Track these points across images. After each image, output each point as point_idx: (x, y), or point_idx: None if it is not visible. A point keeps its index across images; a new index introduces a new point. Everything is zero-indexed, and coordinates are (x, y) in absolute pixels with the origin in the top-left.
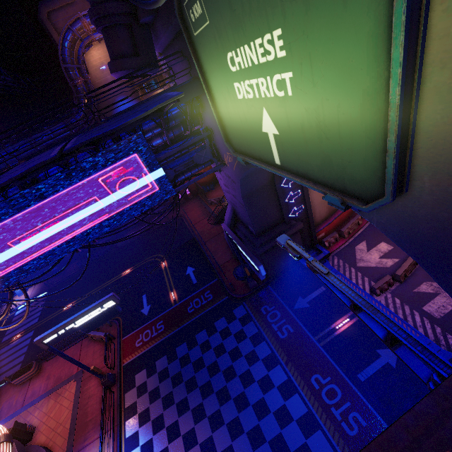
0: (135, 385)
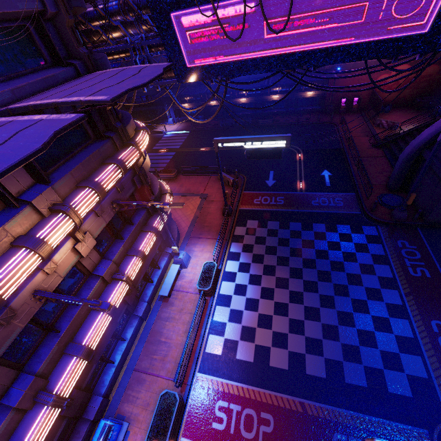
0: (245, 226)
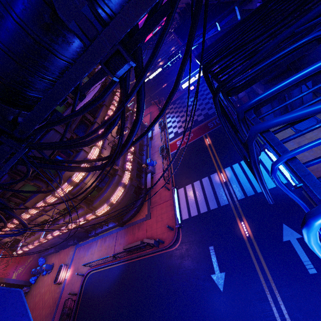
0: (169, 109)
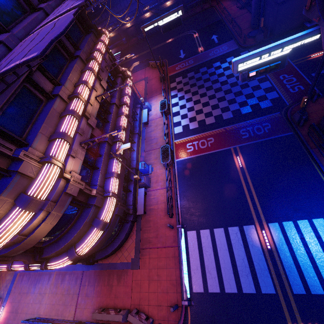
0: (175, 81)
